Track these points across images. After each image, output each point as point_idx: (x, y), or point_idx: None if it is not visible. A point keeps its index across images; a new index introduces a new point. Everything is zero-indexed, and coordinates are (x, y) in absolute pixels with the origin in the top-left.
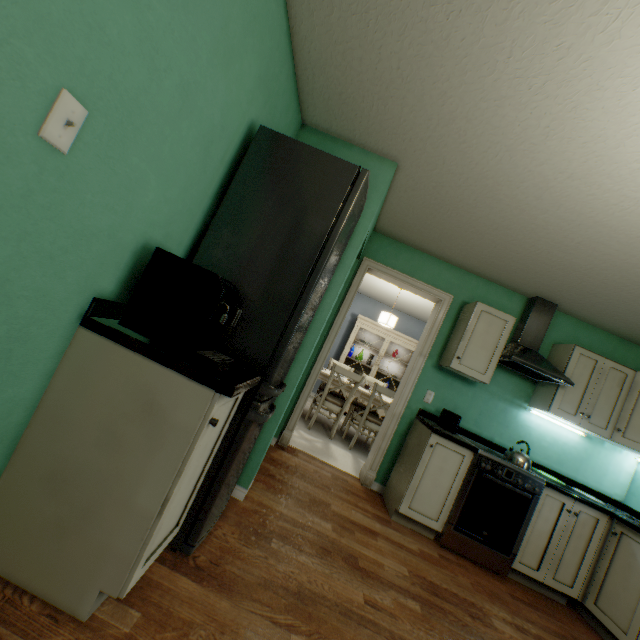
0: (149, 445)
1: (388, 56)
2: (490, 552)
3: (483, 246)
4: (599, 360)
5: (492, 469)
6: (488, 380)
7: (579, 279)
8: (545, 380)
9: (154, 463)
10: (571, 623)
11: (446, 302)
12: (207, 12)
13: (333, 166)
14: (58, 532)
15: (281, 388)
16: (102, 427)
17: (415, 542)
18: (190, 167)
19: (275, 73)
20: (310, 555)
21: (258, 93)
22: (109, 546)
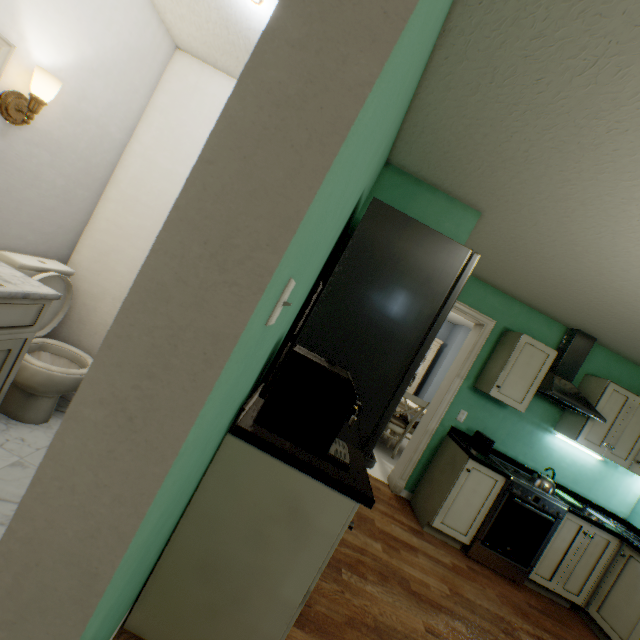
0: (293, 545)
1: (520, 140)
2: (510, 564)
3: (541, 286)
4: (630, 397)
5: (521, 494)
6: (523, 409)
7: (632, 329)
8: (575, 411)
9: (298, 561)
10: (576, 627)
11: (488, 327)
12: (380, 133)
13: (445, 247)
14: (210, 613)
15: (373, 455)
16: (250, 527)
17: (446, 554)
18: (320, 261)
19: (391, 138)
20: (374, 583)
21: (376, 164)
22: (256, 627)
